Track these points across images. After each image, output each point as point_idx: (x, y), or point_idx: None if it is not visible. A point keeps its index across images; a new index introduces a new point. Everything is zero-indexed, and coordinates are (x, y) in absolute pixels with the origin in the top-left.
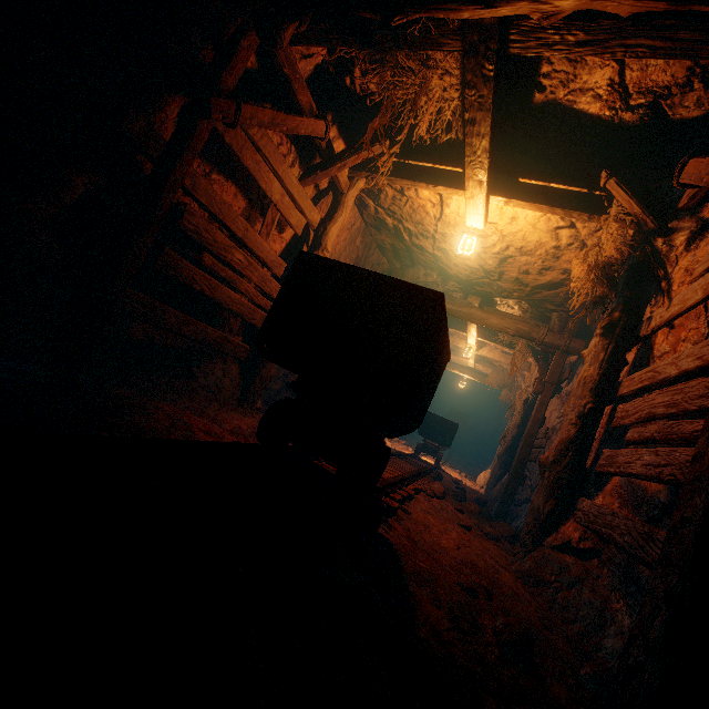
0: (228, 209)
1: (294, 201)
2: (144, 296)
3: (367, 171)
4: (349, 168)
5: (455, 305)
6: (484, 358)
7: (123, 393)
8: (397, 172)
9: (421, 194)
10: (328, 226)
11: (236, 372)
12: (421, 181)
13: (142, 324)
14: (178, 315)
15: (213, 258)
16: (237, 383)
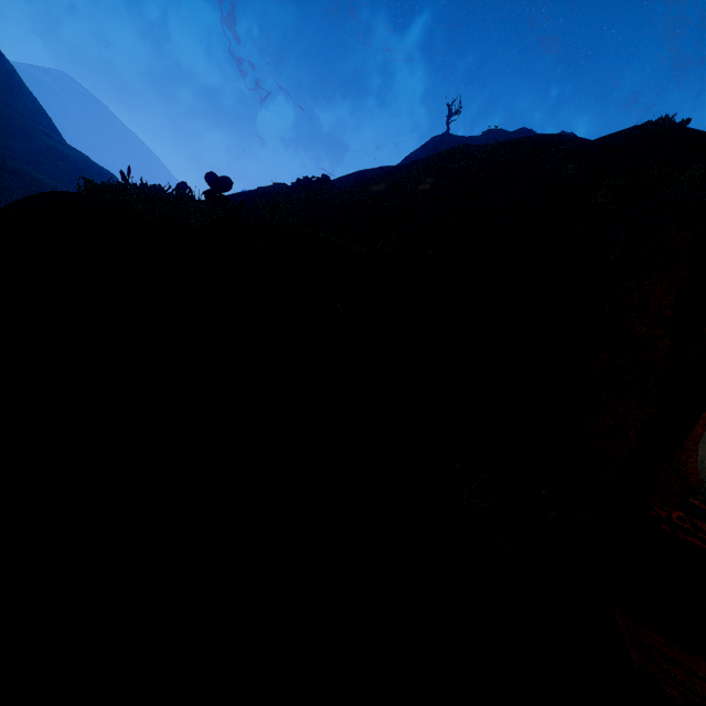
0: None
1: None
2: None
3: None
4: None
5: None
6: None
7: None
8: None
9: None
10: None
11: None
12: None
13: None
14: None
15: None
16: None
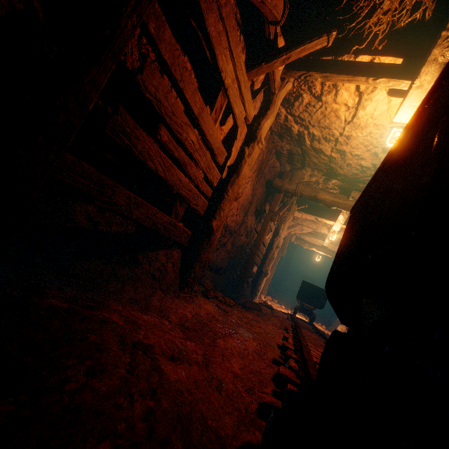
0: (189, 78)
1: (239, 90)
2: (90, 167)
3: (302, 69)
4: (283, 68)
5: (341, 198)
6: (335, 239)
7: (53, 303)
8: (333, 68)
9: (339, 98)
10: (261, 121)
11: (177, 257)
12: (361, 74)
13: (85, 206)
14: (129, 195)
15: (168, 134)
16: (178, 268)
